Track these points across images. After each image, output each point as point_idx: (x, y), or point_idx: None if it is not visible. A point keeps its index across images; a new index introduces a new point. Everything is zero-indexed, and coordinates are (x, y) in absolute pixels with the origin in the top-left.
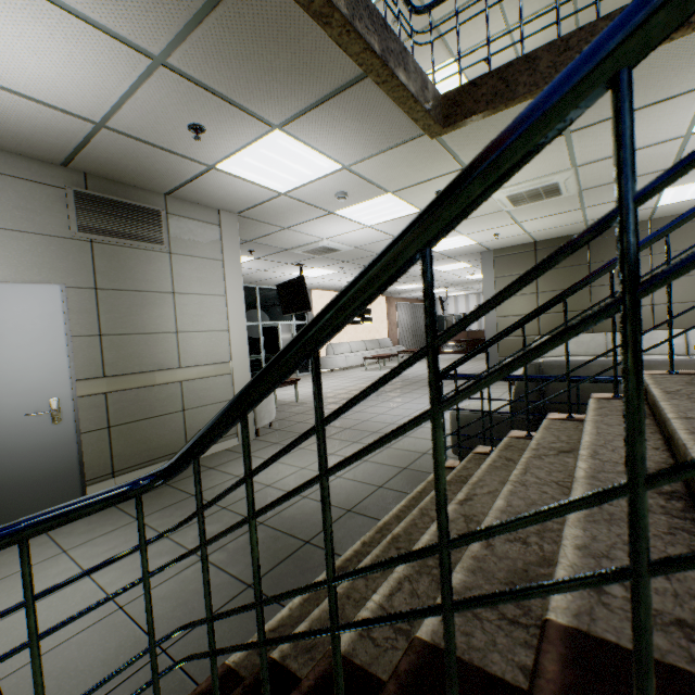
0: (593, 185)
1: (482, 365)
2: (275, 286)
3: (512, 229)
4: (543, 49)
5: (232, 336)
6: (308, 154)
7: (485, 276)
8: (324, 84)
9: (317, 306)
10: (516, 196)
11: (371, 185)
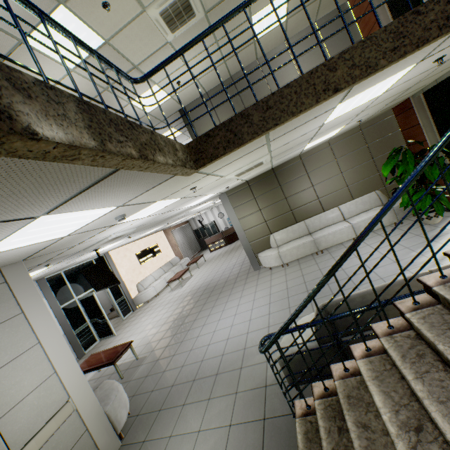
0: (277, 154)
1: (242, 254)
2: (77, 263)
3: (235, 182)
4: (251, 108)
5: (62, 373)
6: (83, 214)
7: (227, 209)
8: (83, 181)
9: (118, 261)
10: (240, 173)
11: (144, 203)
